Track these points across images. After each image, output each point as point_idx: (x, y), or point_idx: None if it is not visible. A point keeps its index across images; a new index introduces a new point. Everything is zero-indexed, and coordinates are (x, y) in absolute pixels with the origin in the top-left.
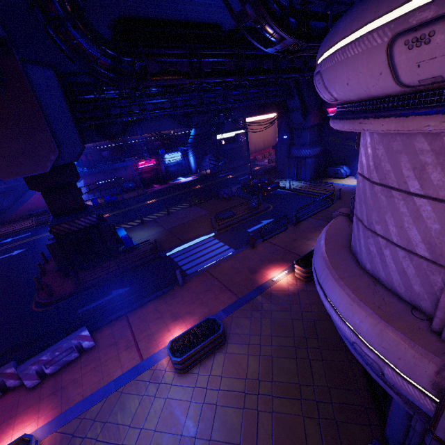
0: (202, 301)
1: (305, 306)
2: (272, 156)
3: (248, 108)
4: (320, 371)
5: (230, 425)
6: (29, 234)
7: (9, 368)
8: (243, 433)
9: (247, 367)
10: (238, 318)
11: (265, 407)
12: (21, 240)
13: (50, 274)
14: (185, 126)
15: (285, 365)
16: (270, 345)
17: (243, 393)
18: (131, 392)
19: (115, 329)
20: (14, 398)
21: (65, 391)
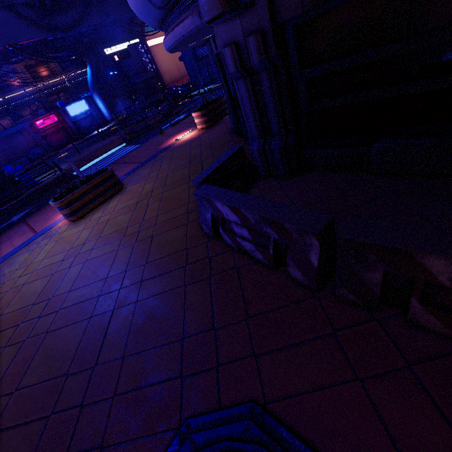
0: None
1: (204, 139)
2: None
3: (126, 2)
4: (210, 162)
5: (120, 223)
6: None
7: None
8: (131, 221)
9: (143, 190)
10: (139, 172)
11: (155, 200)
12: None
13: None
14: (50, 33)
15: (178, 173)
16: (167, 171)
17: (136, 203)
18: (22, 253)
19: (10, 232)
20: None
21: None
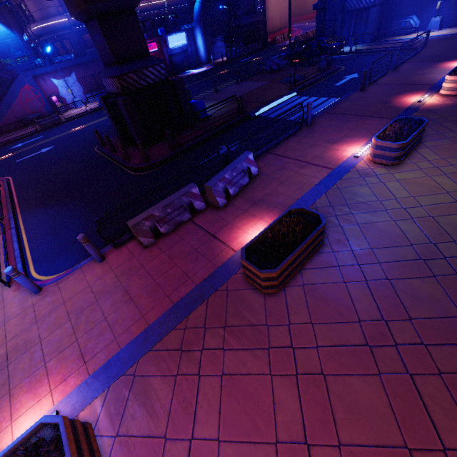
0: (350, 128)
1: None
2: (292, 38)
3: None
4: None
5: None
6: (42, 137)
7: (194, 187)
8: None
9: None
10: None
11: None
12: (37, 142)
13: (121, 150)
14: None
15: None
16: None
17: None
18: (350, 186)
19: (268, 161)
20: (210, 216)
21: (267, 200)
